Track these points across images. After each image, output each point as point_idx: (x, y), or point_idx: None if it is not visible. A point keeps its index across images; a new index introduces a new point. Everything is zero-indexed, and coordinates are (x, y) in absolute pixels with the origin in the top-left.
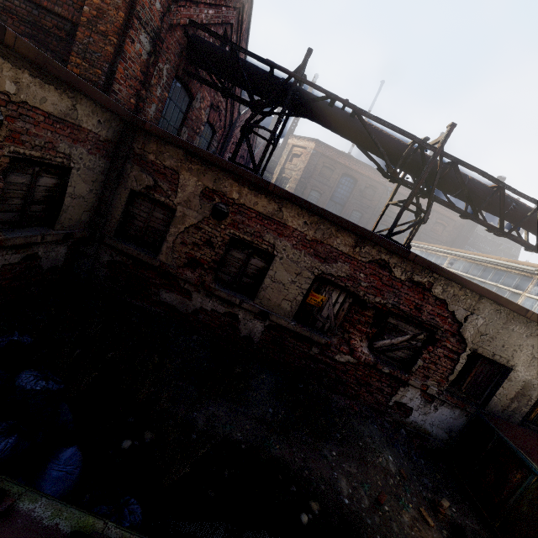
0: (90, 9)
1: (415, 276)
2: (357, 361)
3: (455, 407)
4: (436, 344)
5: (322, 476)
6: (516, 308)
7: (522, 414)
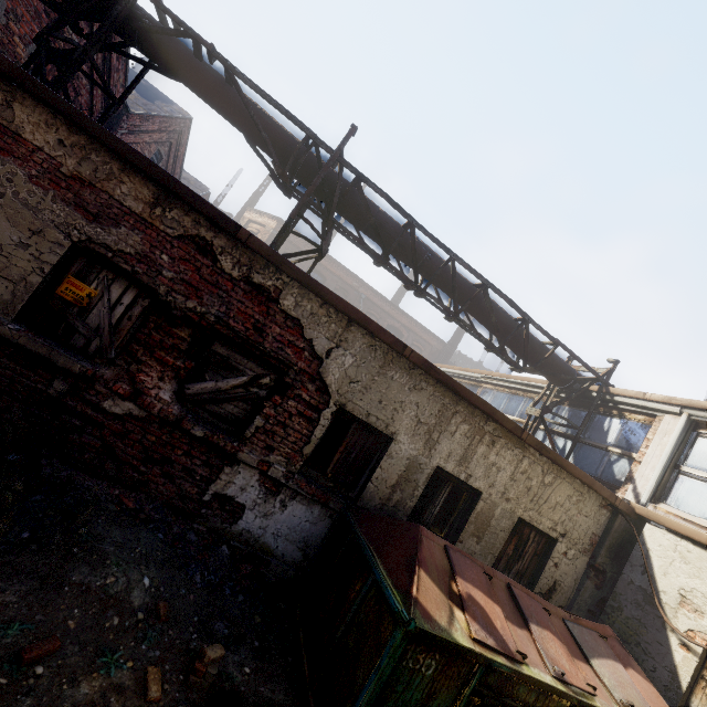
0: None
1: (255, 274)
2: (147, 415)
3: (313, 501)
4: (287, 392)
5: None
6: (391, 341)
7: (407, 512)
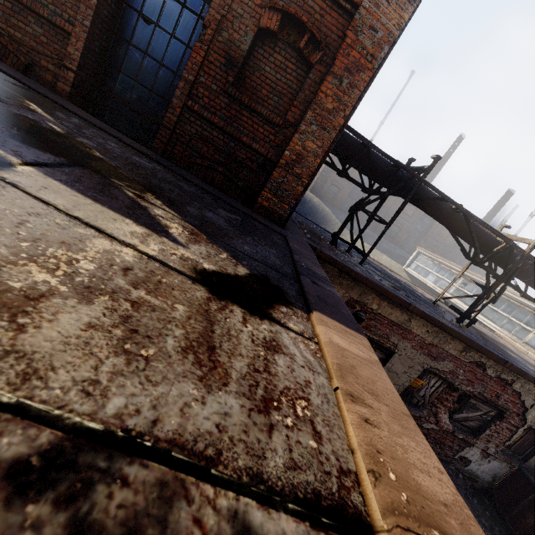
0: (290, 154)
1: (503, 374)
2: (439, 429)
3: (503, 461)
4: (503, 420)
5: None
6: None
7: None
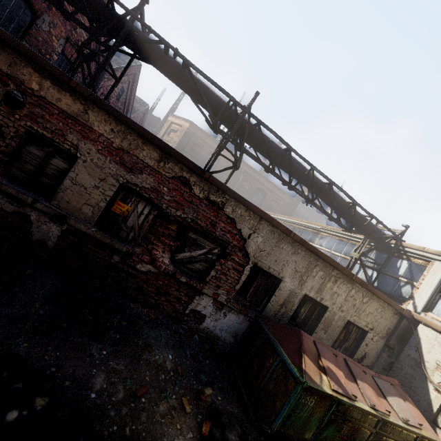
0: None
1: (211, 195)
2: (158, 271)
3: (240, 313)
4: (227, 257)
5: (74, 373)
6: (284, 229)
7: (288, 318)
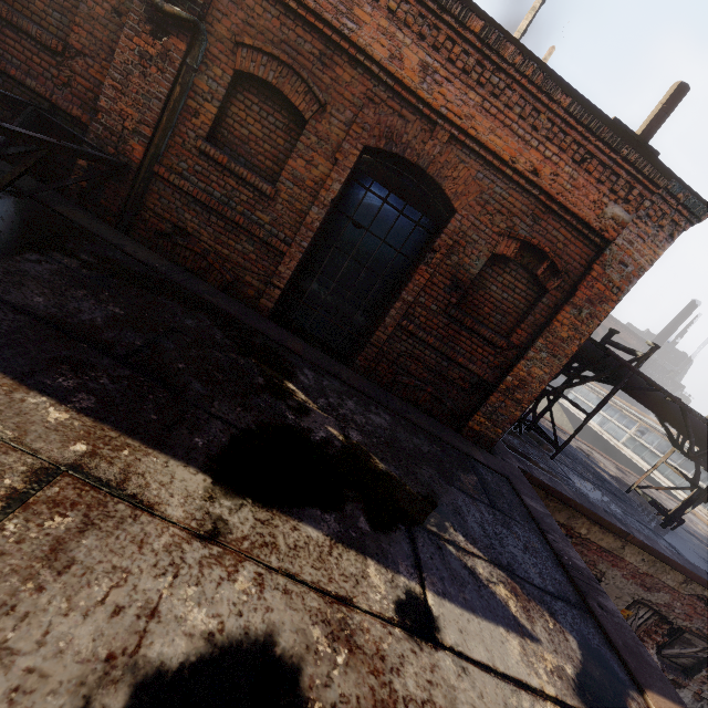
0: (512, 379)
1: None
2: None
3: None
4: None
5: None
6: None
7: None
